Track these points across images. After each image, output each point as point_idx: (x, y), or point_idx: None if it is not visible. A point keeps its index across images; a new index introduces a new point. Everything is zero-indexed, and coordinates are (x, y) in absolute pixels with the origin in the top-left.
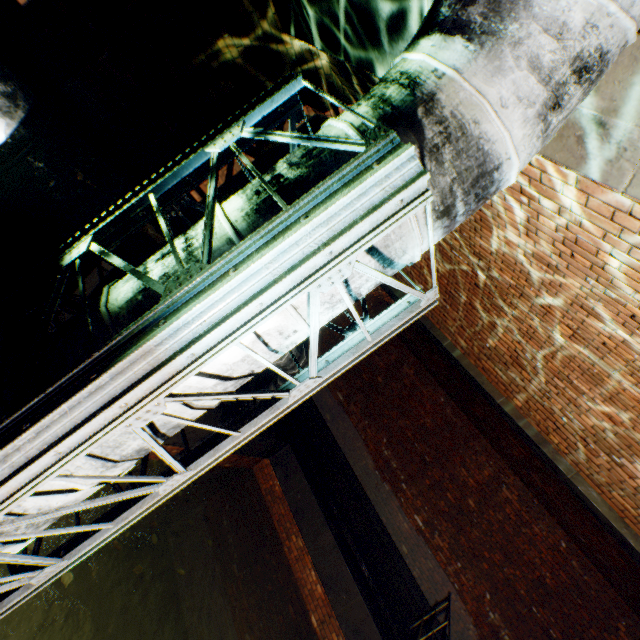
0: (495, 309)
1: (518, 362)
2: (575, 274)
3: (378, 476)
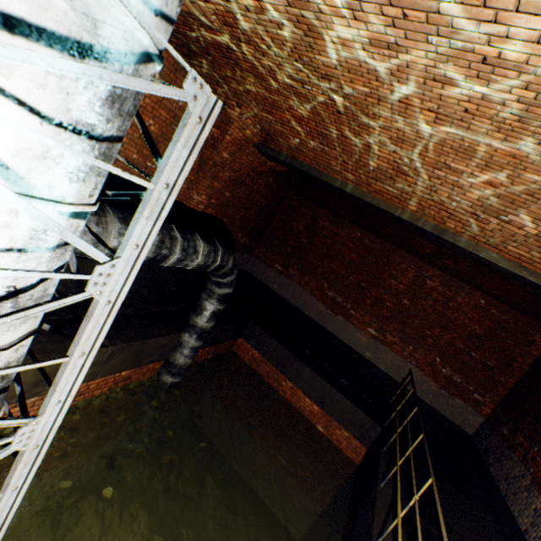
0: (364, 129)
1: (401, 171)
2: (416, 41)
3: (331, 313)
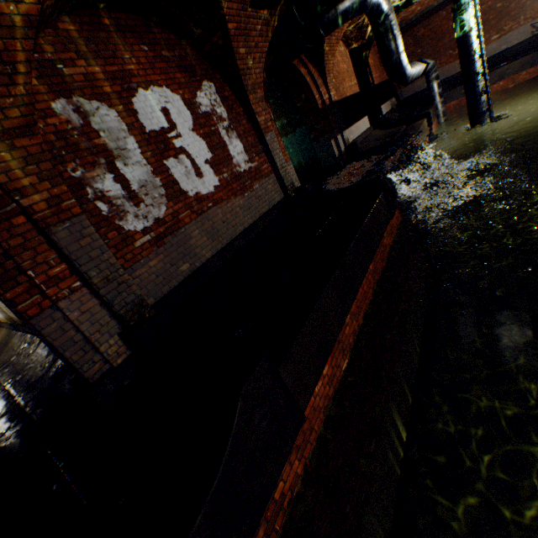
0: None
1: None
2: None
3: None
